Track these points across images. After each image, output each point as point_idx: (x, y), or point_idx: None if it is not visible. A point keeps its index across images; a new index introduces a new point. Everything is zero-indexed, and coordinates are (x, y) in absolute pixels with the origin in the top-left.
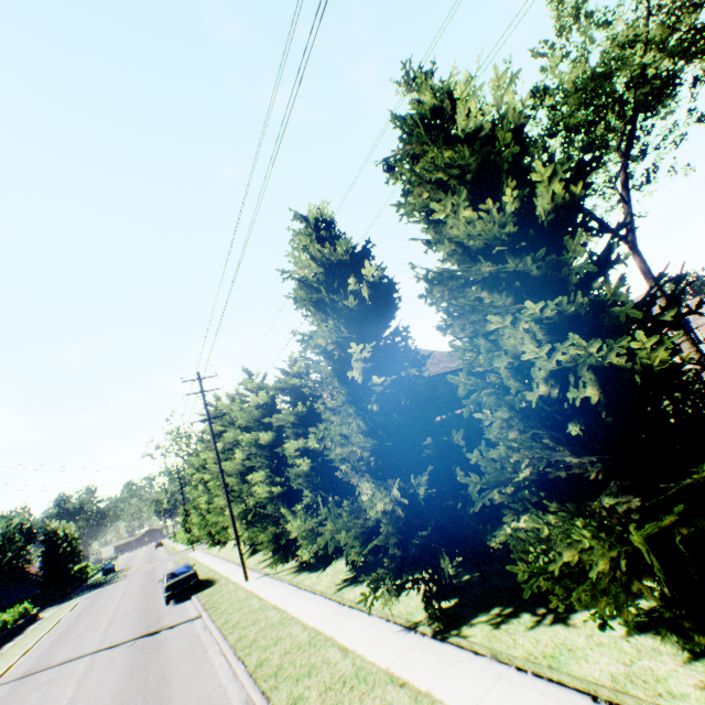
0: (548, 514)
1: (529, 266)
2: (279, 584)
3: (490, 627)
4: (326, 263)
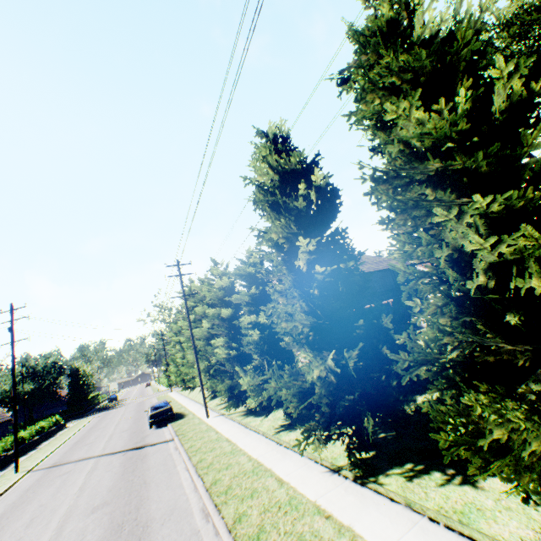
0: (479, 394)
1: (479, 161)
2: (231, 423)
3: (404, 479)
4: (281, 171)
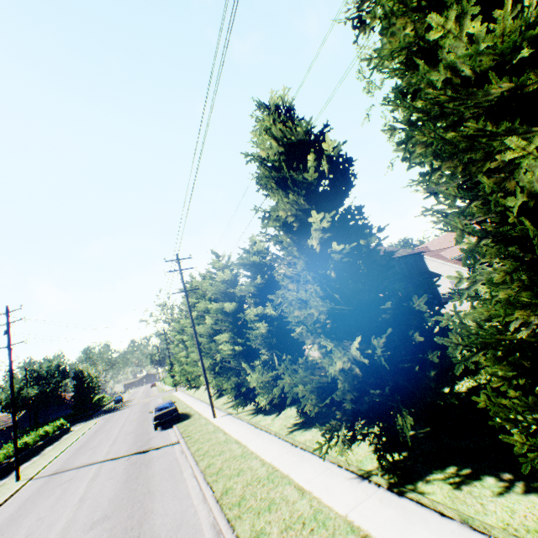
0: None
1: None
2: (239, 422)
3: (450, 487)
4: (286, 144)
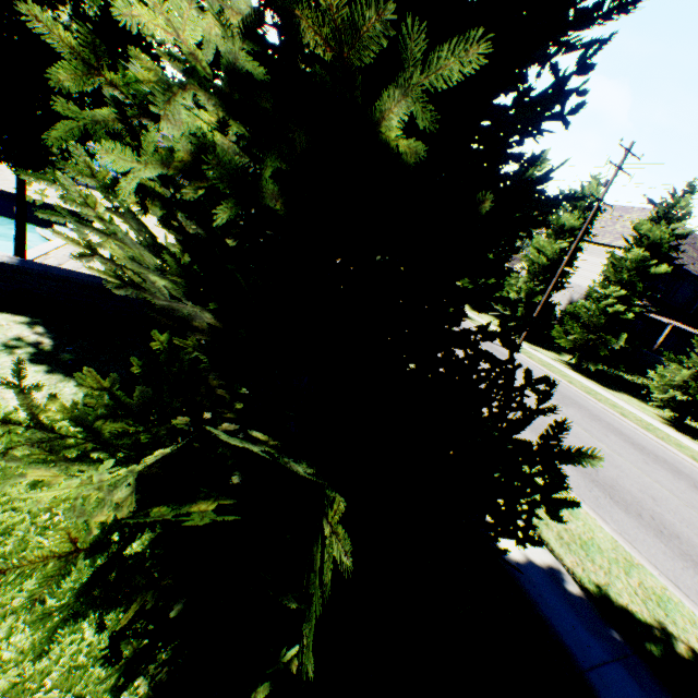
0: None
1: None
2: (578, 376)
3: None
4: None
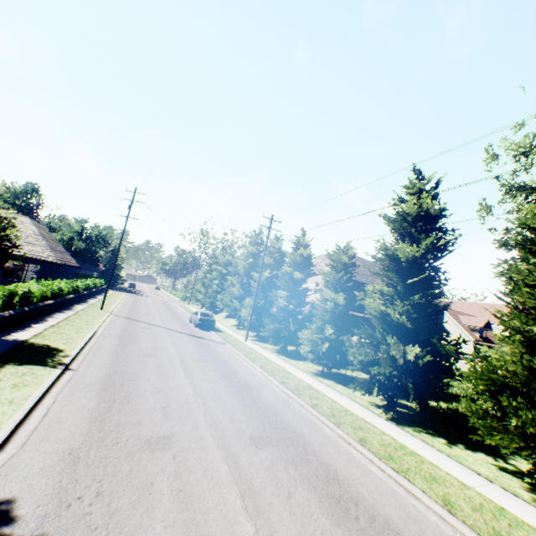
0: (513, 401)
1: None
2: (270, 353)
3: (417, 432)
4: (424, 211)
